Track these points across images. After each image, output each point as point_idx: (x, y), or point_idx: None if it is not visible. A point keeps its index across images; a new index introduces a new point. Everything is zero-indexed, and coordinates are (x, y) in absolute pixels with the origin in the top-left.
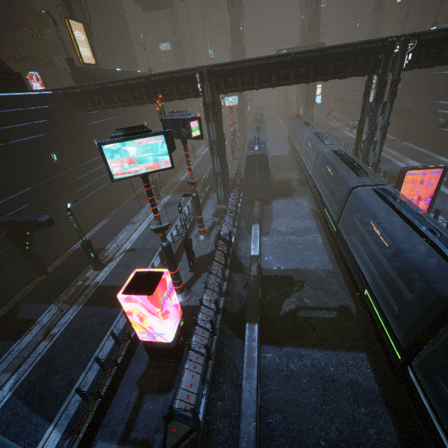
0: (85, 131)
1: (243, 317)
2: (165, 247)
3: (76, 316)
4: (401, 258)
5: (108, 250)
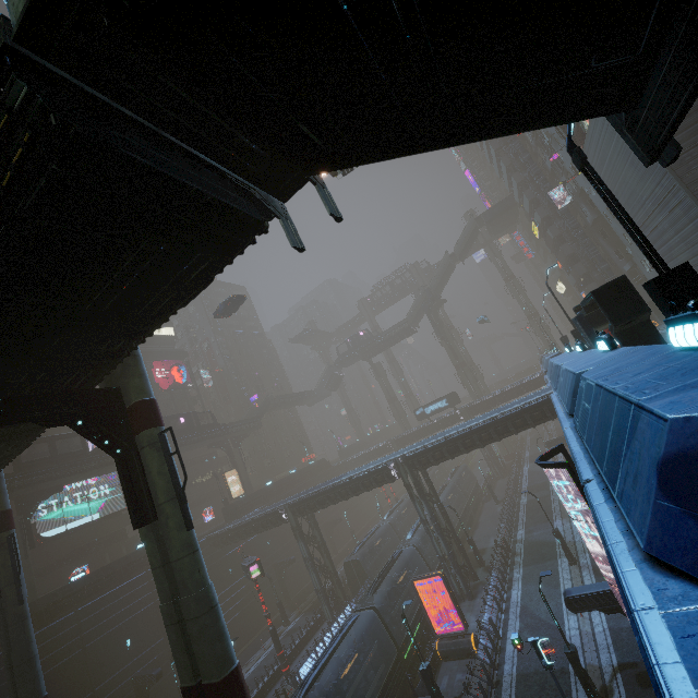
0: (221, 564)
1: None
2: None
3: None
4: (339, 696)
5: None
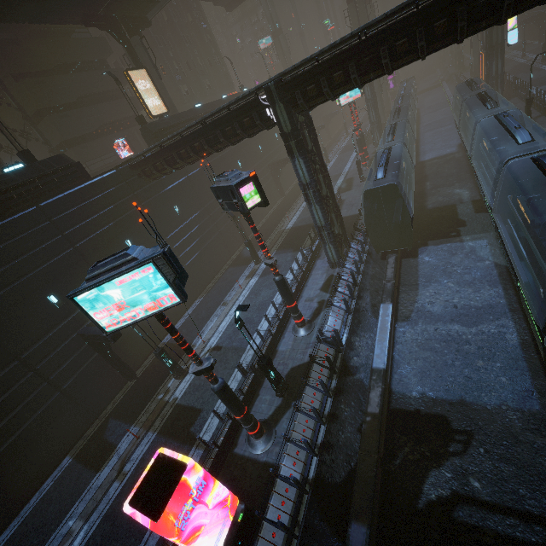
0: (161, 201)
1: (352, 494)
2: (216, 391)
3: (148, 450)
4: None
5: (194, 347)
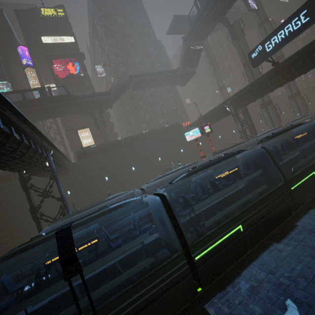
0: None
1: None
2: None
3: None
4: None
5: None
